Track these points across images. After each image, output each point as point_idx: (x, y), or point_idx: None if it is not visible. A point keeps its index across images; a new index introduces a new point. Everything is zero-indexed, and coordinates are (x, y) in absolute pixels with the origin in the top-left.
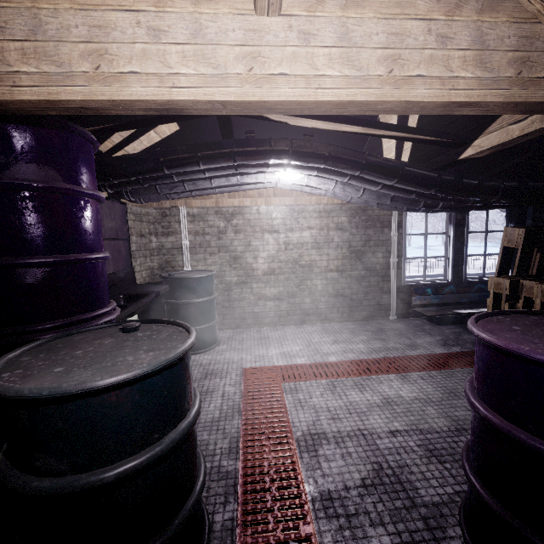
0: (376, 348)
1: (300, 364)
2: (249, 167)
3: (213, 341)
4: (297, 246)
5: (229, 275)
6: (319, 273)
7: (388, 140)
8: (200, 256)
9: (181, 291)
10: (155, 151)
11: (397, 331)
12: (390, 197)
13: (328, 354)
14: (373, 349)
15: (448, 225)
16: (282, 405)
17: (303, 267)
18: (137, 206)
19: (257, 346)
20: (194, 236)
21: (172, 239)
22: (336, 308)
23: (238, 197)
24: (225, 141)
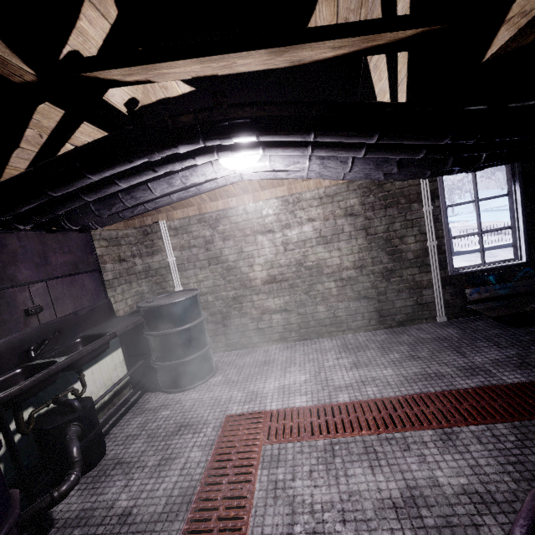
0: (409, 374)
1: (298, 407)
2: (168, 163)
3: (205, 372)
4: (298, 245)
5: (225, 290)
6: (331, 273)
7: (378, 78)
8: (189, 272)
9: (156, 322)
10: (30, 170)
11: (446, 341)
12: (396, 162)
13: (339, 389)
14: (405, 378)
15: (511, 182)
16: (249, 494)
17: (310, 269)
18: (110, 230)
19: (255, 376)
20: (180, 251)
21: (158, 258)
22: (359, 314)
23: (221, 199)
24: (109, 135)
